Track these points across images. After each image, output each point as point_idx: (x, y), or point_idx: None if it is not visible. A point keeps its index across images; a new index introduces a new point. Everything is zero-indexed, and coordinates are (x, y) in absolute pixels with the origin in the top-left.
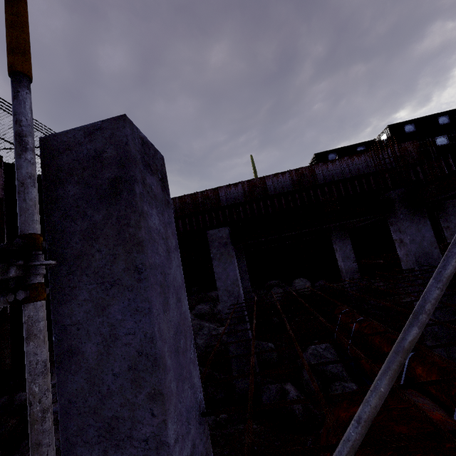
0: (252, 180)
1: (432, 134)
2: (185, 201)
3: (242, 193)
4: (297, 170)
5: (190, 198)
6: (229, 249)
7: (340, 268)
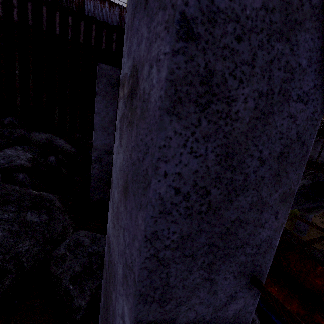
0: None
1: None
2: None
3: (117, 22)
4: None
5: None
6: None
7: None
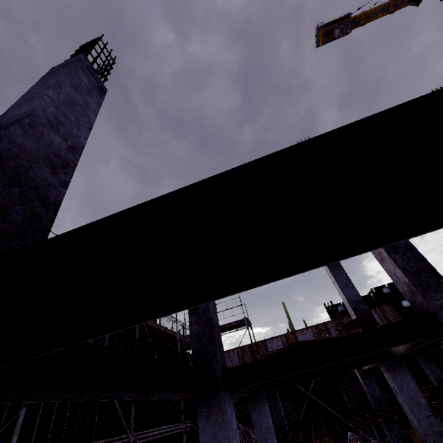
0: (287, 334)
1: (398, 298)
2: (244, 350)
3: (282, 343)
4: (315, 326)
5: (247, 347)
6: (284, 395)
7: (349, 406)
